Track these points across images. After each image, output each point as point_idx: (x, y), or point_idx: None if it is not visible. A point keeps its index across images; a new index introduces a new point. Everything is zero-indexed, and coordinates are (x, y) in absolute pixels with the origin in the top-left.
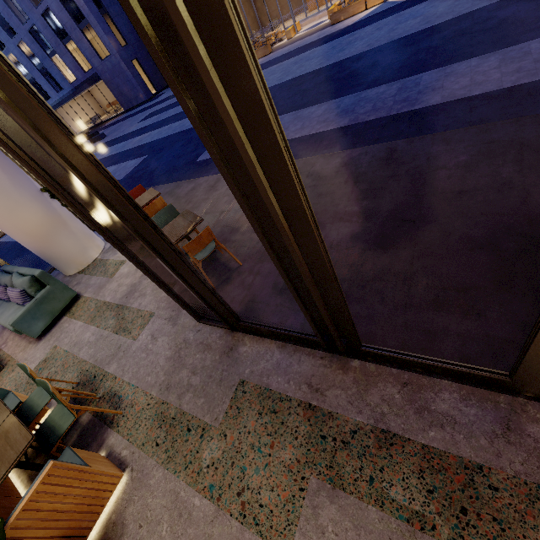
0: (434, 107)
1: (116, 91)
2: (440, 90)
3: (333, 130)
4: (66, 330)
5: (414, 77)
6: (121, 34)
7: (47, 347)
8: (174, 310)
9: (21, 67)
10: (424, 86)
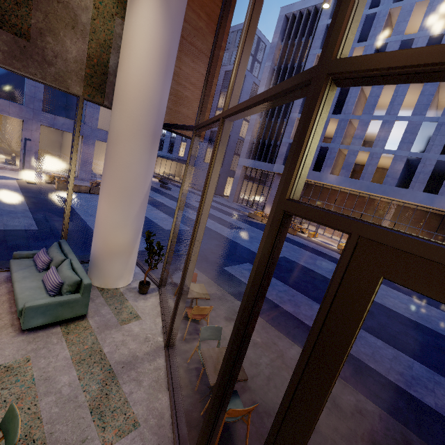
0: (430, 409)
1: (195, 176)
2: (432, 393)
3: None
4: (51, 346)
5: (407, 356)
6: (223, 162)
7: (22, 350)
8: (160, 444)
9: (163, 132)
10: (417, 375)
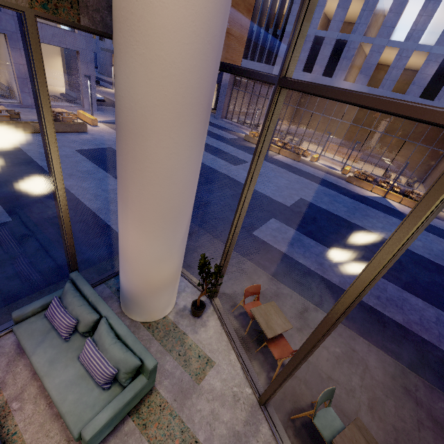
0: None
1: None
2: None
3: (392, 320)
4: None
5: None
6: None
7: None
8: None
9: None
10: None
